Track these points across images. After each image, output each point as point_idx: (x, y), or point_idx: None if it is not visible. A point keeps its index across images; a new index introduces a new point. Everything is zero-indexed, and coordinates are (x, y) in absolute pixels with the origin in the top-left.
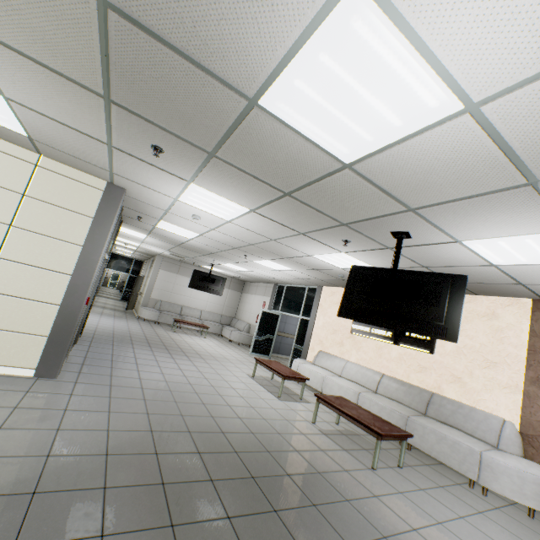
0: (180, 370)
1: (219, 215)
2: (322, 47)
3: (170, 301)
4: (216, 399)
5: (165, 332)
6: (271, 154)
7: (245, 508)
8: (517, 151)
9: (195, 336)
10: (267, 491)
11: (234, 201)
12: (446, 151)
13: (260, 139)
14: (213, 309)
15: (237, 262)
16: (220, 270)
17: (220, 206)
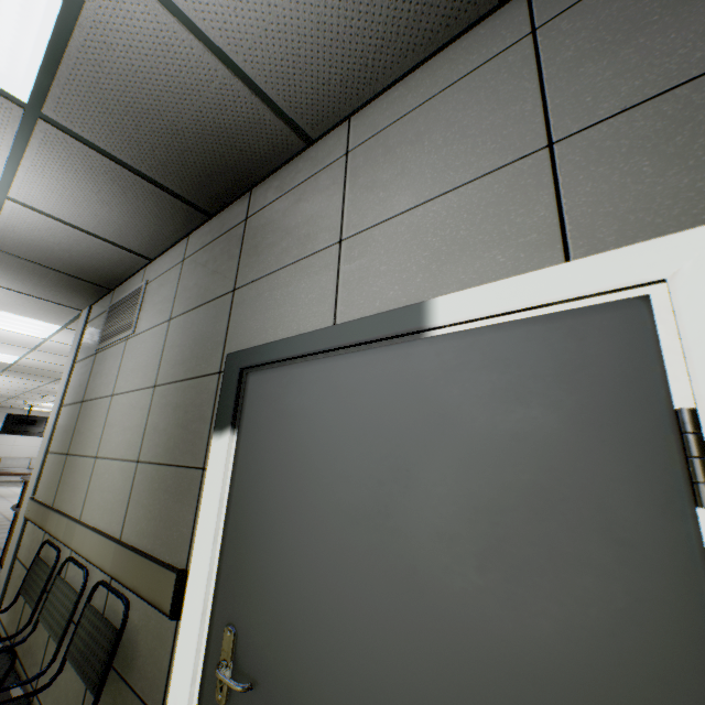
0: None
1: None
2: None
3: None
4: None
5: None
6: None
7: None
8: (59, 364)
9: (15, 486)
10: None
11: None
12: (39, 363)
13: None
14: None
15: (50, 401)
16: (50, 409)
17: None
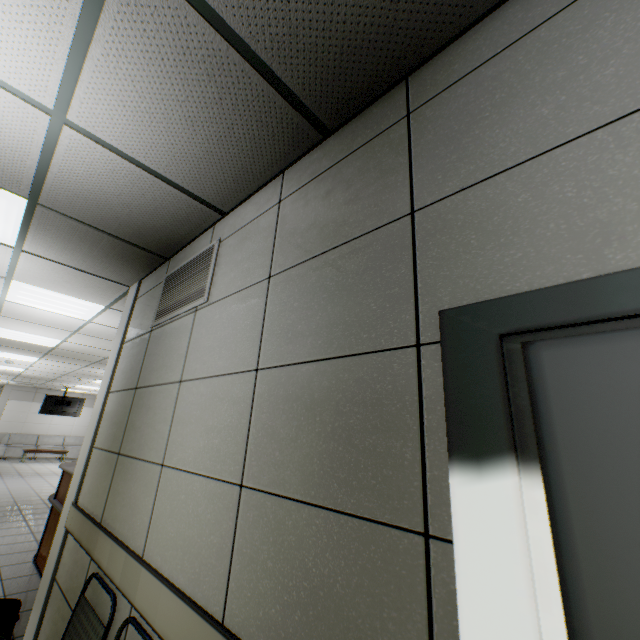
0: (4, 483)
1: (25, 360)
2: (2, 331)
3: (24, 432)
4: (27, 491)
5: (10, 464)
6: (18, 344)
7: (3, 515)
8: (97, 347)
9: (51, 463)
10: (25, 511)
11: (25, 355)
12: (78, 346)
13: (7, 341)
14: (81, 432)
15: (84, 383)
16: (83, 391)
17: (19, 357)
